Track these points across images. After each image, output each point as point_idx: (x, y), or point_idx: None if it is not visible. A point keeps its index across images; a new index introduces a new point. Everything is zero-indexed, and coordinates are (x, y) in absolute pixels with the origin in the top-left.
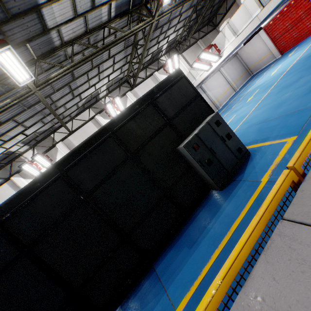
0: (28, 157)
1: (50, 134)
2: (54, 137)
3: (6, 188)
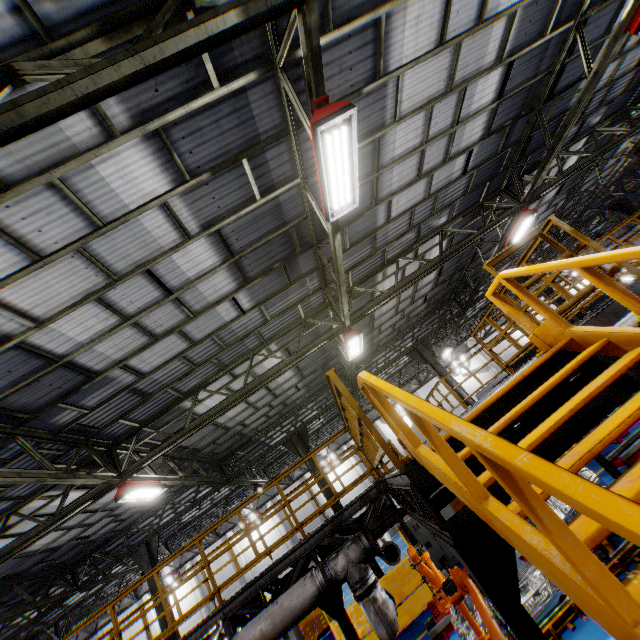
0: (448, 359)
1: (464, 342)
2: (466, 344)
3: (435, 381)
